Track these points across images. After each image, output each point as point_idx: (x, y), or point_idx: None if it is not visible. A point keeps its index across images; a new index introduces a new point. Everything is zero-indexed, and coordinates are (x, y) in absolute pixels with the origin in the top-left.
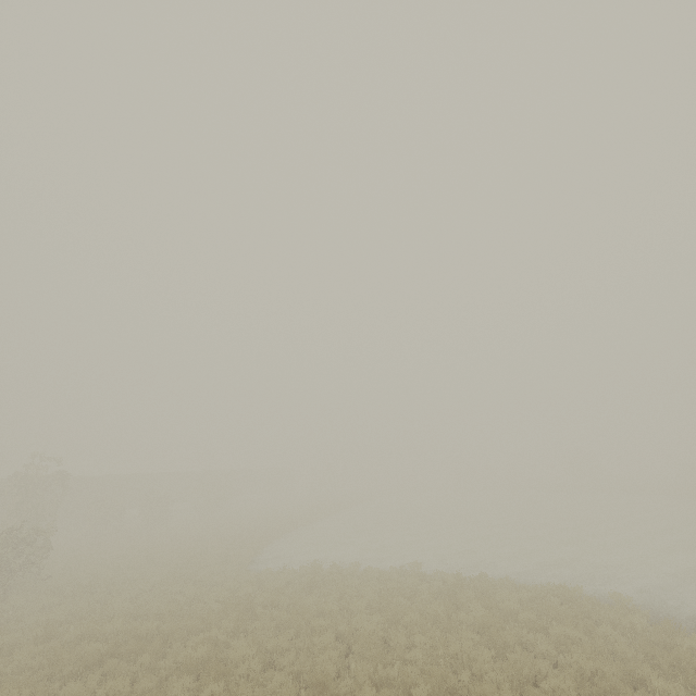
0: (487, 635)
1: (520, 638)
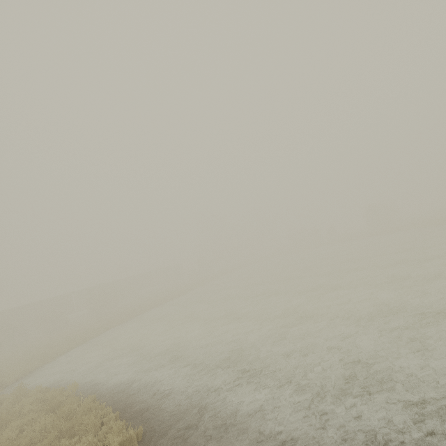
0: None
1: None
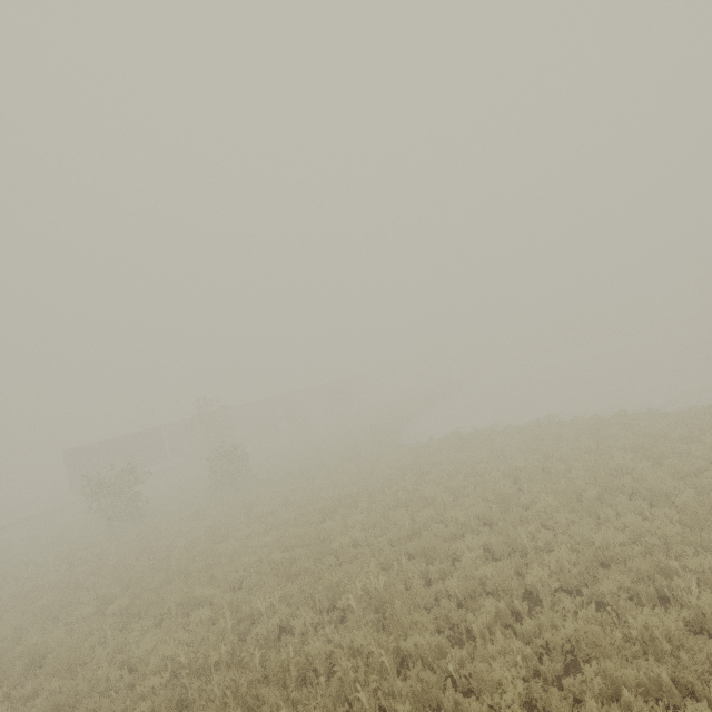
0: (641, 452)
1: (673, 450)
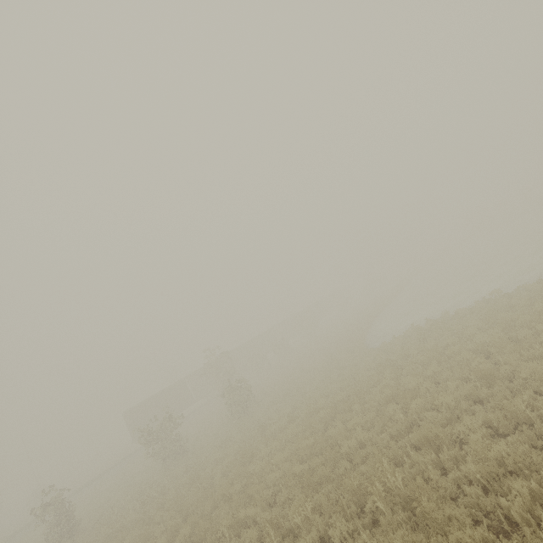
0: None
1: None
